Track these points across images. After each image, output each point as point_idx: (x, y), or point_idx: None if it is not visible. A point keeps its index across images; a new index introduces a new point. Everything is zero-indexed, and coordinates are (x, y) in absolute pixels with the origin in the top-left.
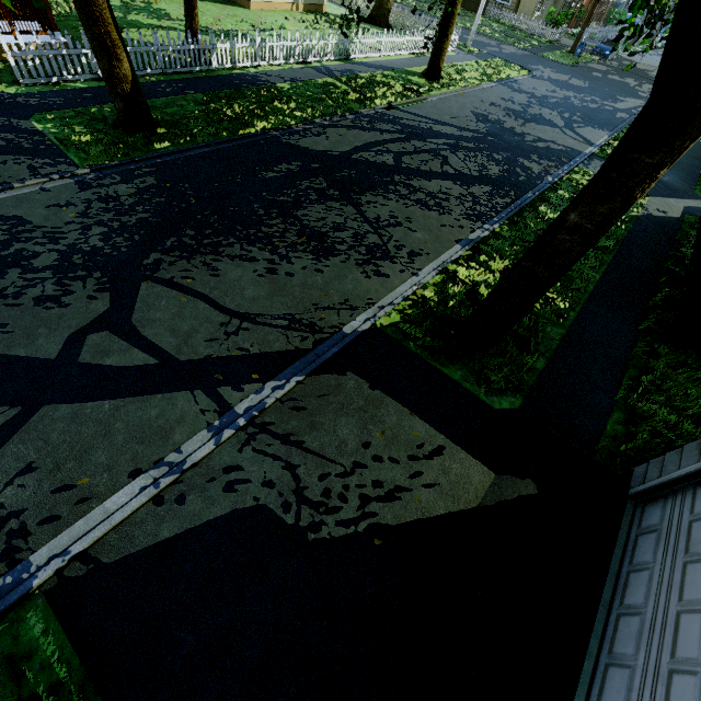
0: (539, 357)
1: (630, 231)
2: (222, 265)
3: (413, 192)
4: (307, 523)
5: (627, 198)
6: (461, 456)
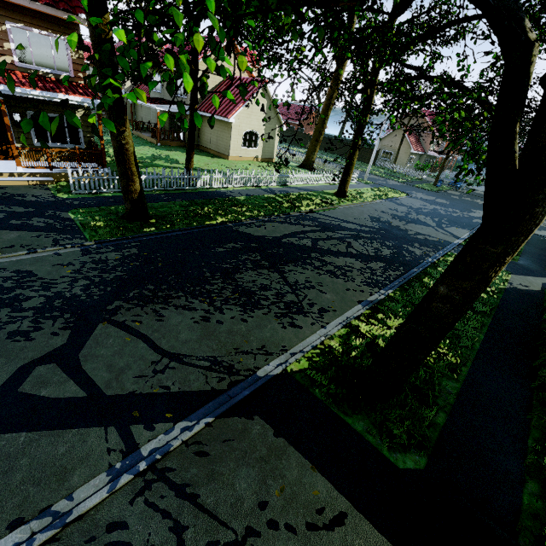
0: (438, 411)
1: (501, 300)
2: (168, 312)
3: (325, 264)
4: None
5: (483, 277)
6: (365, 528)
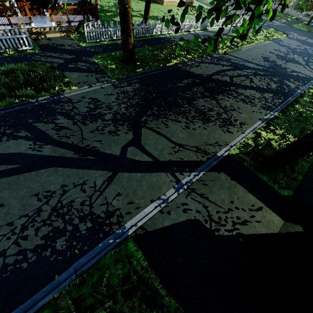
0: (299, 175)
1: None
2: (169, 123)
3: (239, 95)
4: (214, 228)
5: None
6: (269, 212)
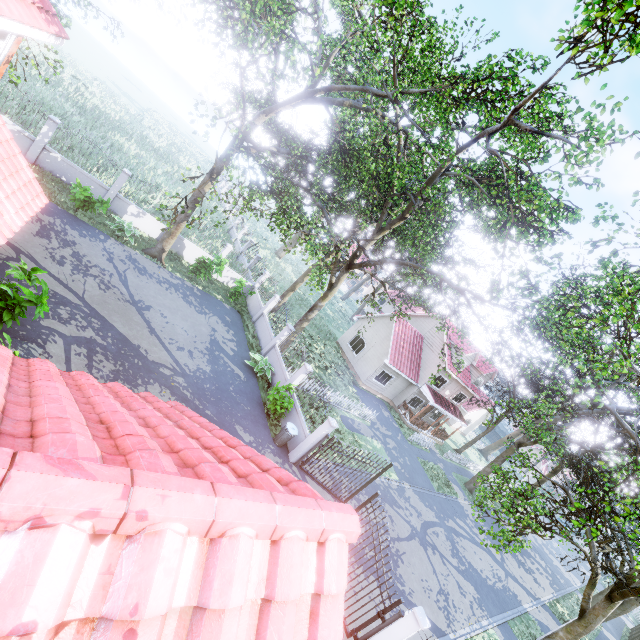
0: None
1: (599, 634)
2: (510, 558)
3: (533, 563)
4: None
5: (614, 615)
6: None
